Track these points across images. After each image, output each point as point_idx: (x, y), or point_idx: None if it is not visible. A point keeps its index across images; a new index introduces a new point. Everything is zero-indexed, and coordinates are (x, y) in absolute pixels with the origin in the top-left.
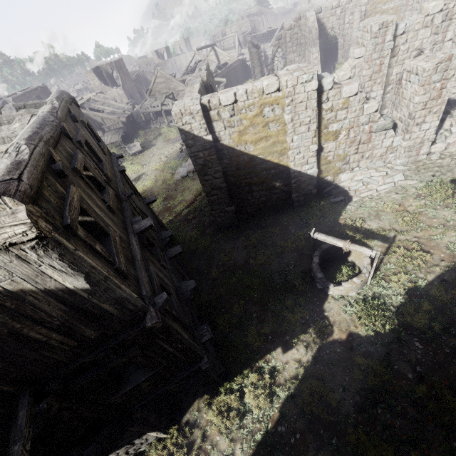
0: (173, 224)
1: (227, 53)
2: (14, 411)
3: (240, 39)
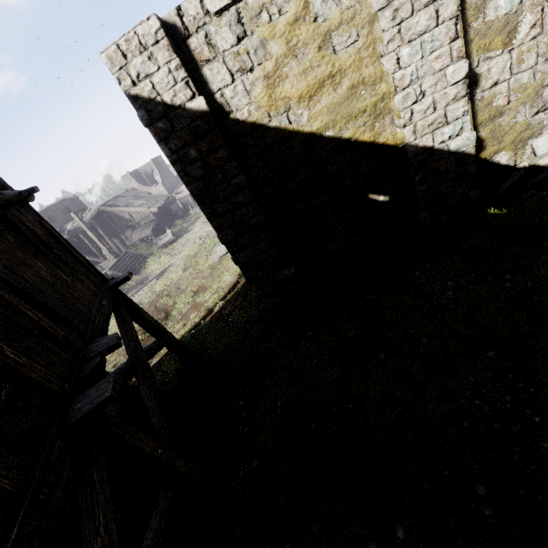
0: (199, 328)
1: None
2: None
3: None
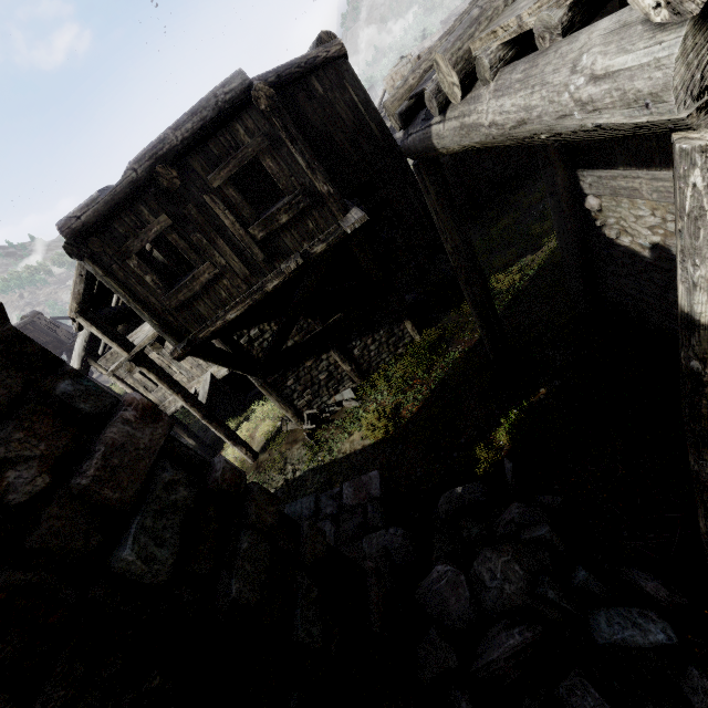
0: None
1: None
2: None
3: None
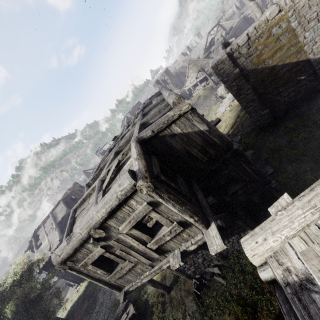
0: None
1: (230, 21)
2: (192, 185)
3: (237, 5)
